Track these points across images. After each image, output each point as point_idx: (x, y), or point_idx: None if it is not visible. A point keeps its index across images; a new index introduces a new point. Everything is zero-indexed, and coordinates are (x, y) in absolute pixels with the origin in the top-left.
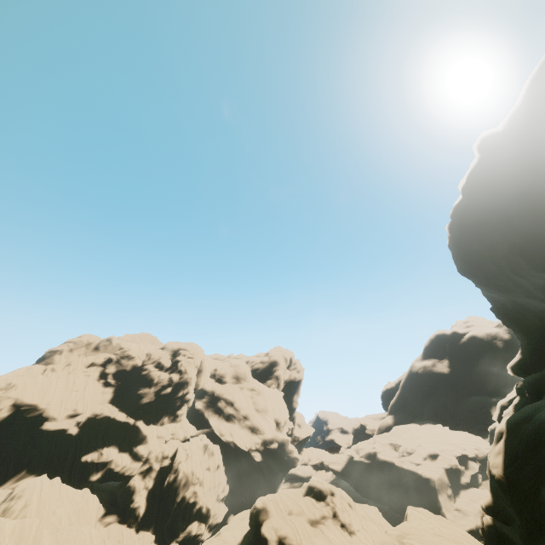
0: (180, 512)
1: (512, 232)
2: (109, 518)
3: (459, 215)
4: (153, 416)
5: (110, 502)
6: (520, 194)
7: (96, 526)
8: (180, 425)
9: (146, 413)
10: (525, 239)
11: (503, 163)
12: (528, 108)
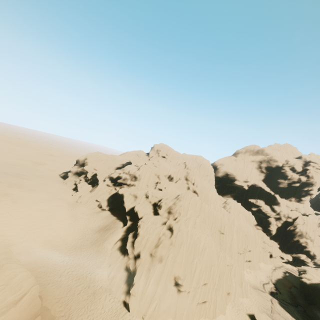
0: (294, 245)
1: None
2: (258, 227)
3: None
4: (285, 195)
5: (259, 221)
6: None
7: (253, 227)
8: (302, 205)
9: (280, 192)
10: None
11: None
12: None
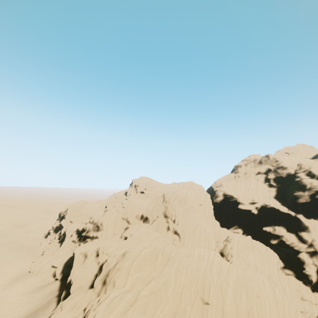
0: None
1: None
2: (287, 270)
3: None
4: (312, 213)
5: (287, 261)
6: None
7: (278, 272)
8: None
9: (304, 209)
10: None
11: None
12: None
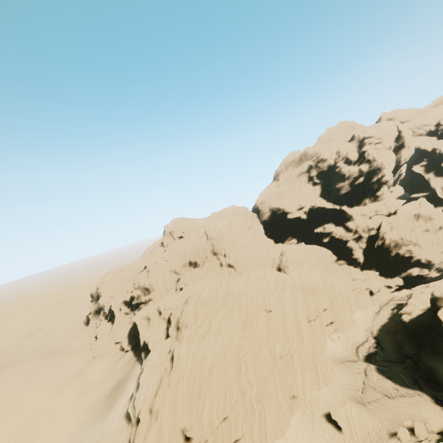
0: (397, 261)
1: None
2: (340, 261)
3: None
4: (354, 201)
5: (339, 253)
6: None
7: (333, 265)
8: (381, 203)
9: (346, 200)
10: None
11: None
12: None
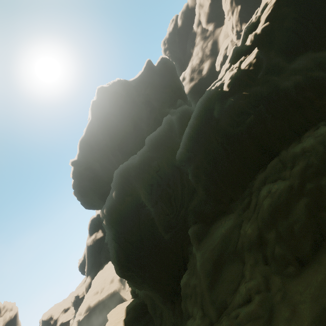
0: None
1: (96, 194)
2: None
3: (76, 188)
4: None
5: None
6: (93, 181)
7: None
8: None
9: None
10: (100, 195)
11: (83, 169)
12: (82, 153)
